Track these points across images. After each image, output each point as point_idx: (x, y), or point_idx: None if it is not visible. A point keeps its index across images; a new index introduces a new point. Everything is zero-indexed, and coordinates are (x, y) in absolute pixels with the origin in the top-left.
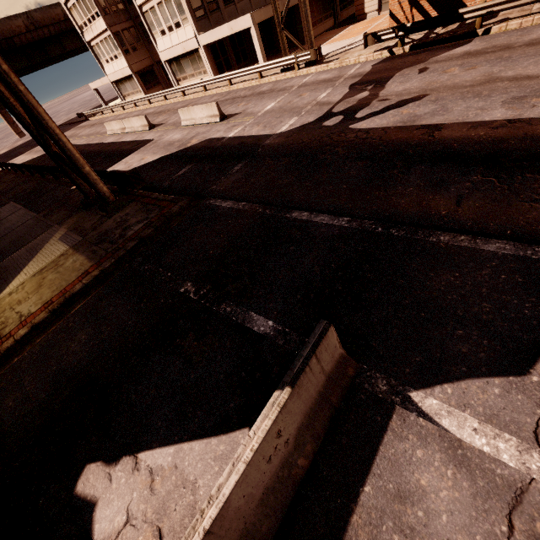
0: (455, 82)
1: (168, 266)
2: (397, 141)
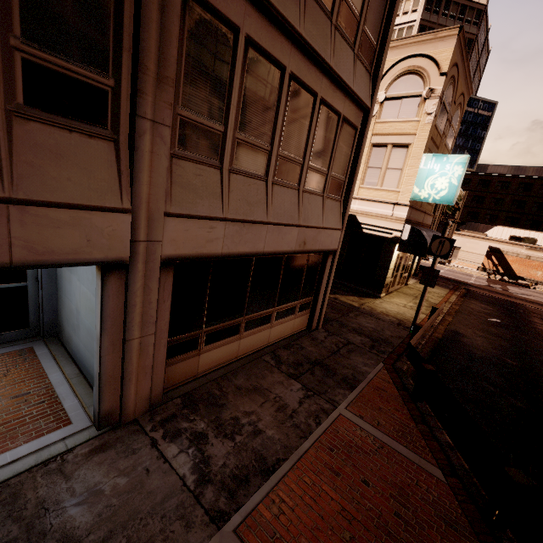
0: (542, 297)
1: (491, 301)
2: (542, 303)
